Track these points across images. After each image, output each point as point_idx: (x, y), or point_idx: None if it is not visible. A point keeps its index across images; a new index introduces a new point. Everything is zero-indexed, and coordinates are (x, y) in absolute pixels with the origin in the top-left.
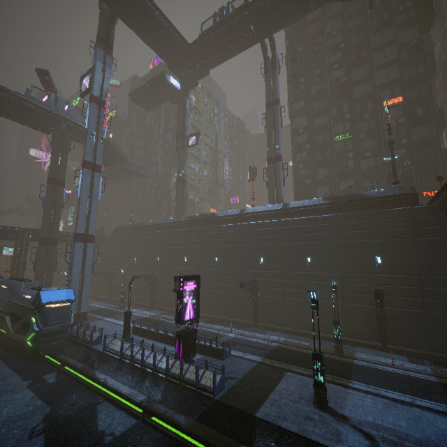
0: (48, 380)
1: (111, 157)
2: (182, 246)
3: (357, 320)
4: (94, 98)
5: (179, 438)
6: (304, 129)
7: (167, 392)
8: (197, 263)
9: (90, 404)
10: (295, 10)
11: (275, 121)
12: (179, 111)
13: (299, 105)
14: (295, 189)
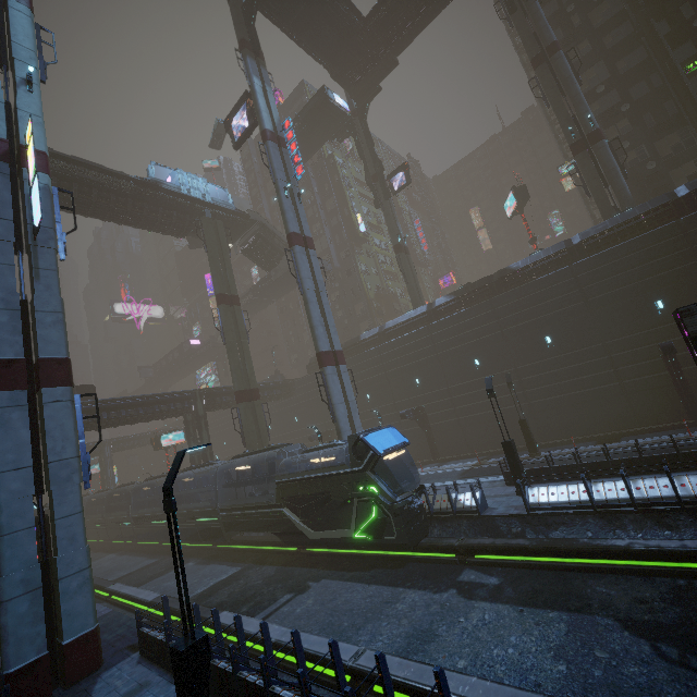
0: (482, 581)
1: (274, 252)
2: (461, 344)
3: None
4: (269, 133)
5: None
6: (607, 84)
7: None
8: (505, 361)
9: (672, 592)
10: None
11: (564, 80)
12: (361, 143)
13: (580, 50)
14: None
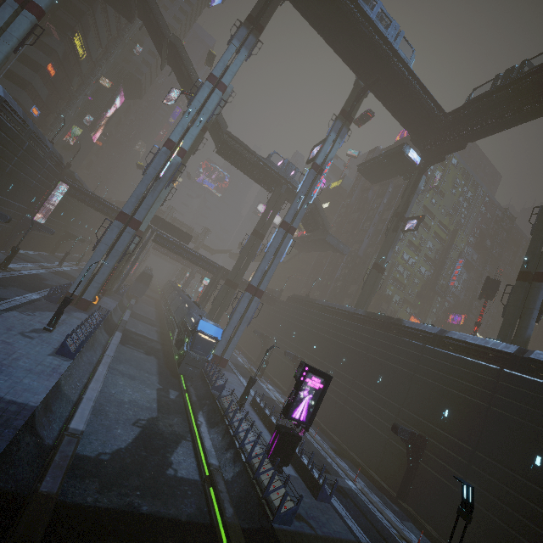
0: (171, 394)
1: (314, 224)
2: (346, 343)
3: None
4: (315, 165)
5: (217, 527)
6: None
7: (238, 477)
8: (354, 371)
9: (180, 434)
10: None
11: None
12: (406, 188)
13: None
14: None
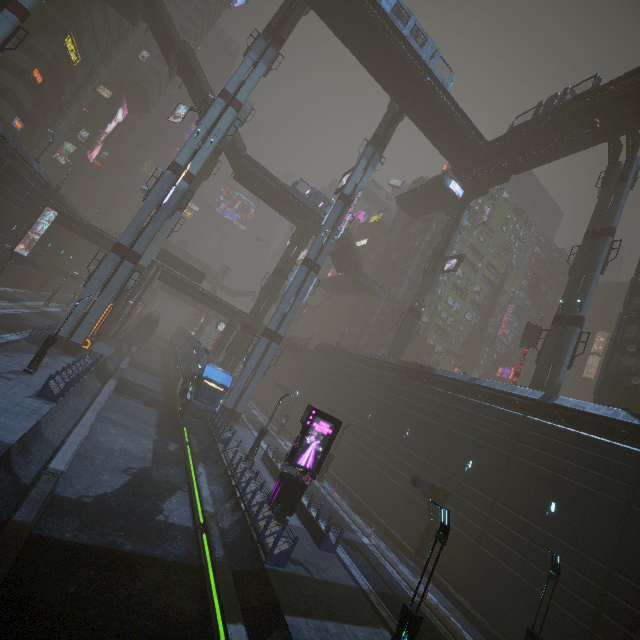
0: (170, 446)
1: (346, 262)
2: (374, 395)
3: None
4: (343, 196)
5: (205, 568)
6: None
7: (235, 525)
8: (381, 425)
9: (176, 484)
10: None
11: (592, 262)
12: (447, 224)
13: None
14: (600, 385)
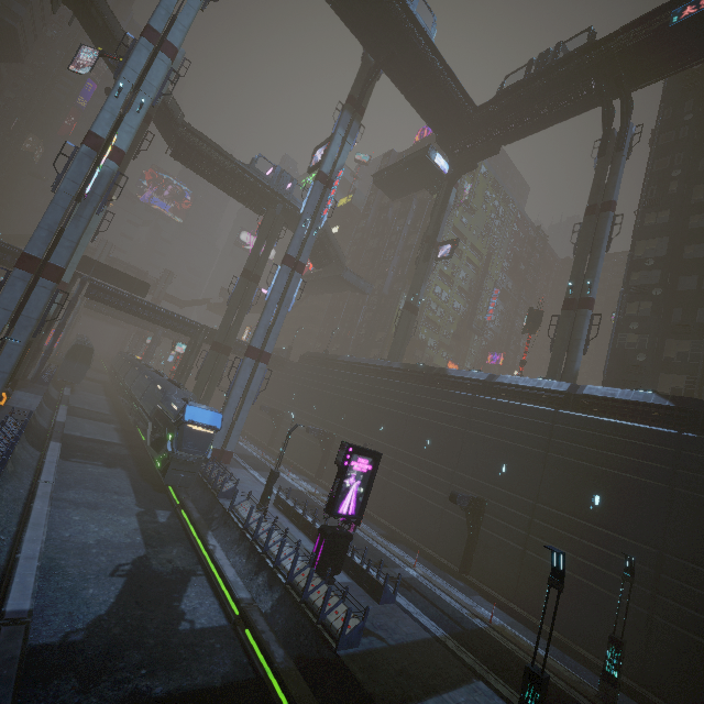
0: (159, 517)
1: (325, 256)
2: (382, 406)
3: (675, 662)
4: (322, 175)
5: (266, 679)
6: (658, 261)
7: (279, 605)
8: (396, 438)
9: (187, 570)
10: (688, 50)
11: (597, 239)
12: (436, 204)
13: (659, 217)
14: (608, 365)
